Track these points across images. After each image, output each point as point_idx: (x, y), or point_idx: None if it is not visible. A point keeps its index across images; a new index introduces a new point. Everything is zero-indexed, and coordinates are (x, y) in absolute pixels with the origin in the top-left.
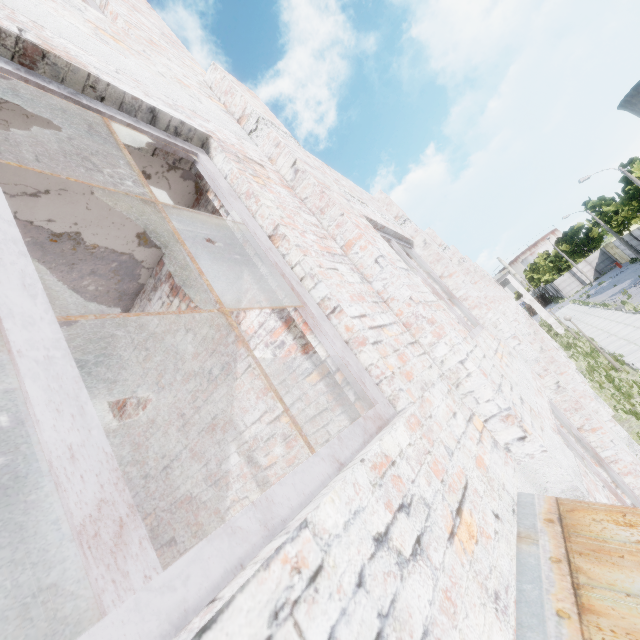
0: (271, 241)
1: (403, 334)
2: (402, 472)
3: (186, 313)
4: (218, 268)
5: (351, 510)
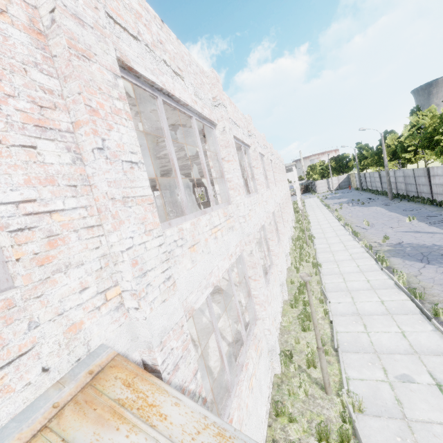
0: None
1: (86, 218)
2: None
3: None
4: None
5: None
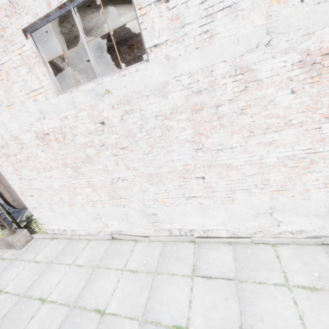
0: None
1: None
2: None
3: None
4: None
5: None
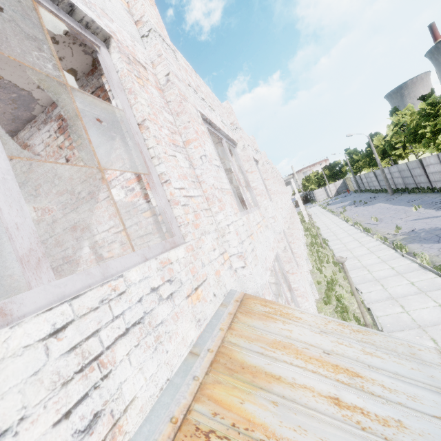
0: (139, 127)
1: (203, 203)
2: (174, 268)
3: (68, 149)
4: (99, 126)
5: (144, 276)
